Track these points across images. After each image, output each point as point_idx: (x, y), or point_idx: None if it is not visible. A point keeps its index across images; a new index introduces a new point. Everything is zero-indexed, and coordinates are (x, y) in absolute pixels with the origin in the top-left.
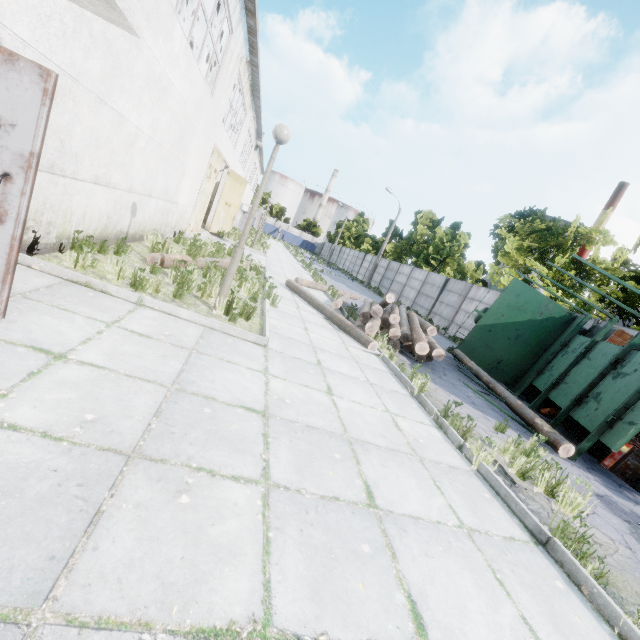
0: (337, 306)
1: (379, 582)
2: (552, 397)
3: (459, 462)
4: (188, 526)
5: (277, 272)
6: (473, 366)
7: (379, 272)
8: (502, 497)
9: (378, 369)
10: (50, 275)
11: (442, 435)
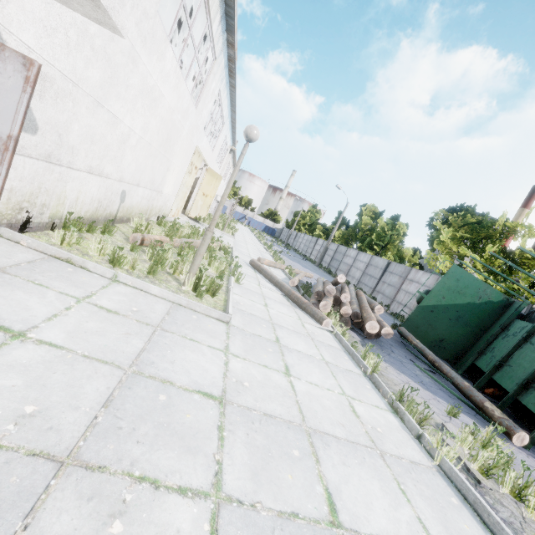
0: (294, 284)
1: None
2: (496, 378)
3: (420, 456)
4: None
5: (243, 252)
6: (418, 344)
7: (329, 254)
8: (471, 503)
9: (332, 346)
10: (36, 251)
11: (398, 421)
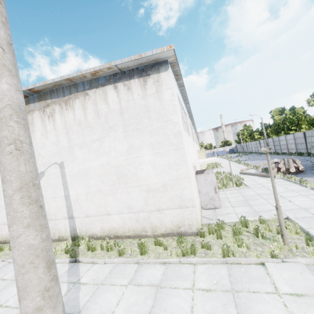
0: (260, 171)
1: (283, 200)
2: None
3: (305, 189)
4: (257, 202)
5: (233, 171)
6: None
7: (271, 145)
8: None
9: (281, 181)
10: None
11: (301, 186)
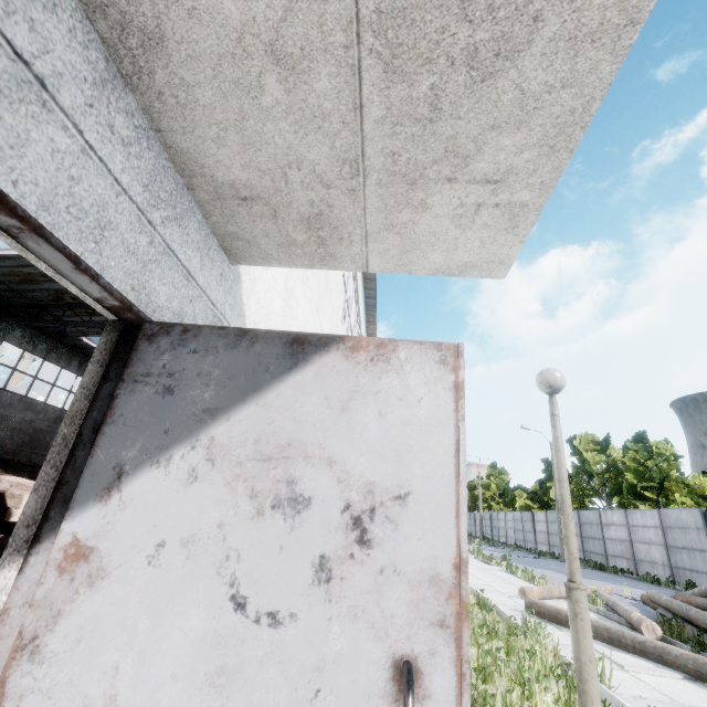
0: (654, 631)
1: None
2: None
3: None
4: None
5: (479, 585)
6: None
7: None
8: None
9: None
10: None
11: None
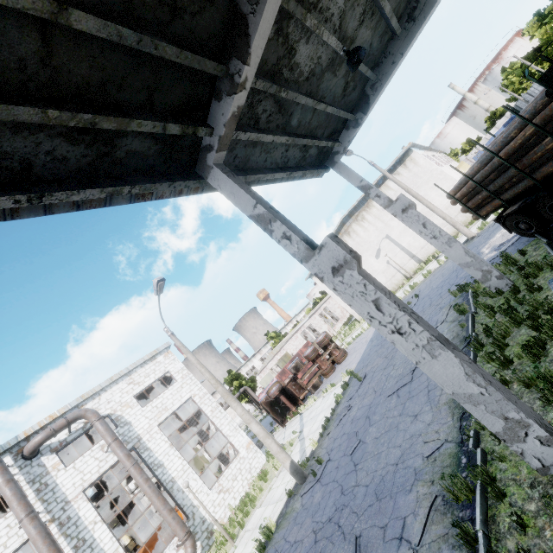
0: None
1: None
2: None
3: None
4: None
5: None
6: None
7: None
8: None
9: None
10: None
11: None
